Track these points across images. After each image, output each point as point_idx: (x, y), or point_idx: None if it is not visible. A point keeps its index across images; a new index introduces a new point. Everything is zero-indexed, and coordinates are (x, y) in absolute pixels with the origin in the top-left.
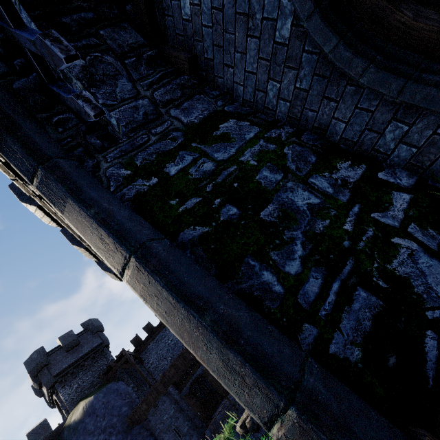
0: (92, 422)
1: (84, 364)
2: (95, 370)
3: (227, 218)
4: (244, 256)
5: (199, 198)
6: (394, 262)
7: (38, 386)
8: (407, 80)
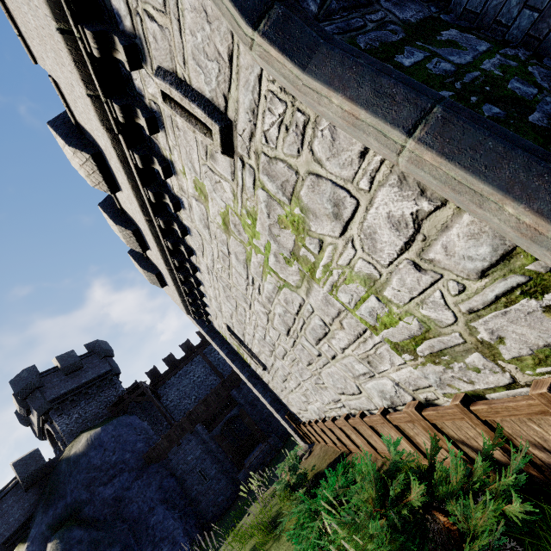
0: (99, 456)
1: (87, 392)
2: (100, 401)
3: (493, 115)
4: None
5: (450, 92)
6: None
7: (26, 412)
8: None
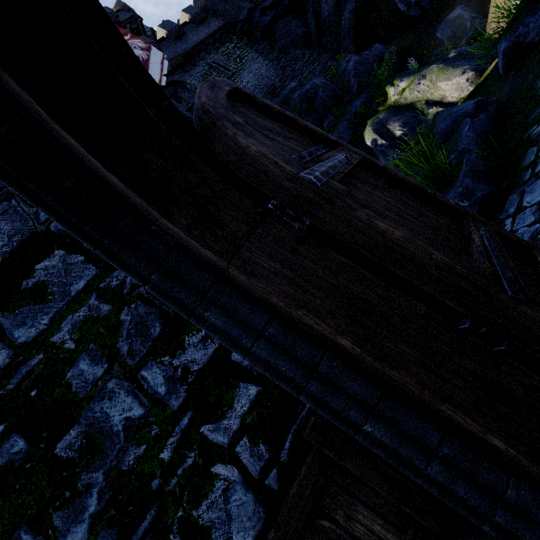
0: None
1: None
2: None
3: (7, 461)
4: (16, 526)
5: None
6: (203, 505)
7: None
8: (189, 316)
